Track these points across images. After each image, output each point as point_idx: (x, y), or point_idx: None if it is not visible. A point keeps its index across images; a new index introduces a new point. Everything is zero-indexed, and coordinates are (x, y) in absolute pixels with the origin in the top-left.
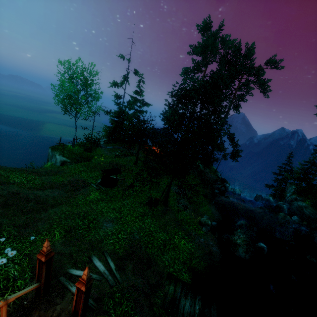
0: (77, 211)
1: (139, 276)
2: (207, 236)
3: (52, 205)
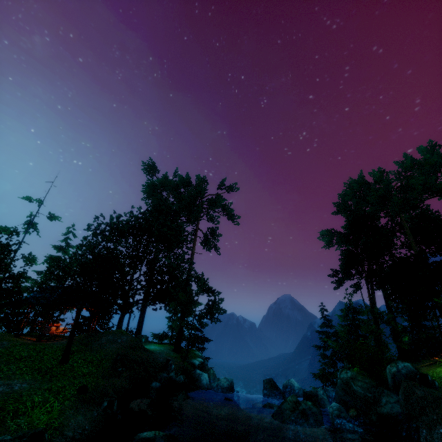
0: None
1: None
2: None
3: None
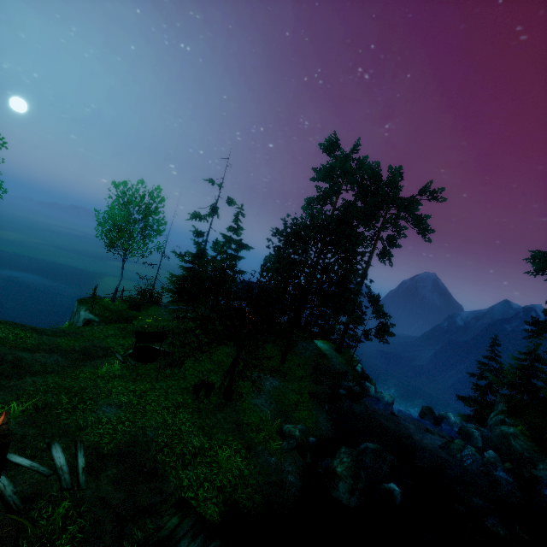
0: (69, 385)
1: (122, 489)
2: (288, 456)
3: (34, 373)
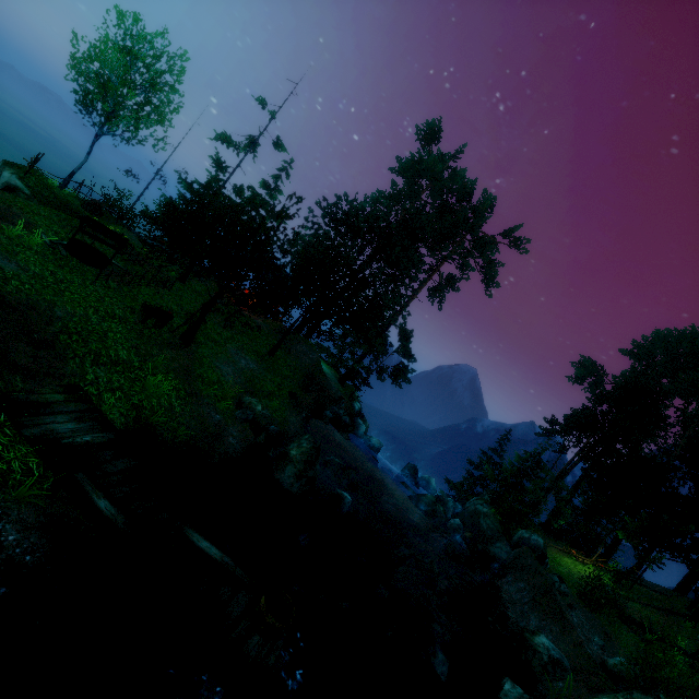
0: None
1: None
2: (238, 424)
3: None
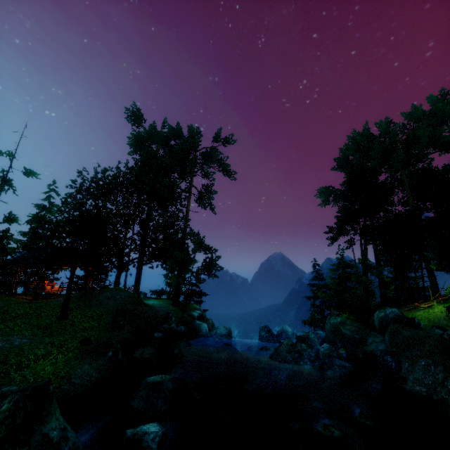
0: None
1: None
2: None
3: None
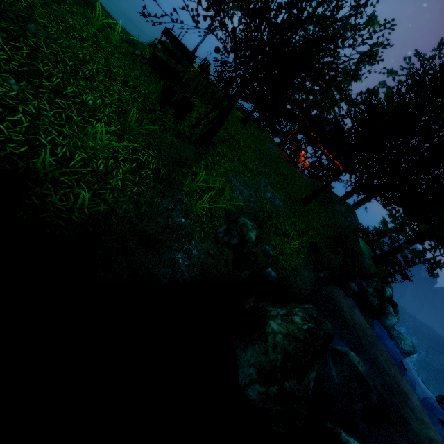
0: None
1: None
2: (212, 243)
3: None
